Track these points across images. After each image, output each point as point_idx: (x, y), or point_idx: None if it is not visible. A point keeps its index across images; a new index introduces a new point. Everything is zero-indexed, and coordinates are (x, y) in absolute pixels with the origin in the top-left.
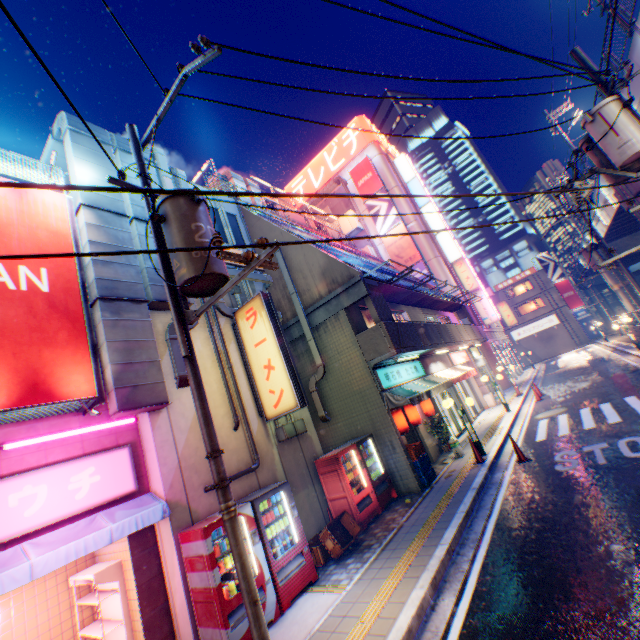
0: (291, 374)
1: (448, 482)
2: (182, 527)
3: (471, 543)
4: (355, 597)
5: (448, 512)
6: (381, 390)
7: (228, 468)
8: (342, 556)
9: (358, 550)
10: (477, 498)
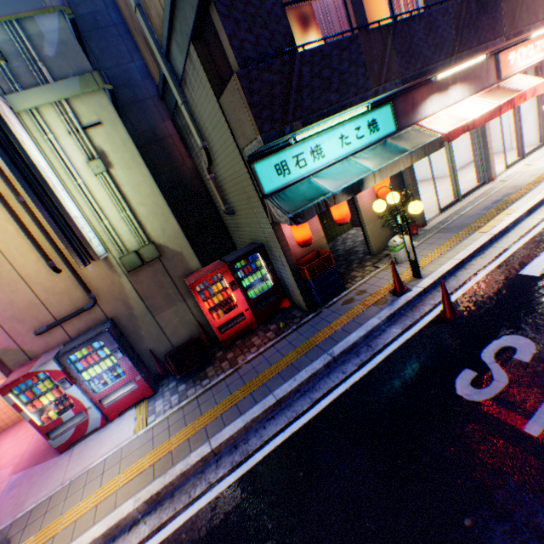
0: (56, 226)
1: (333, 317)
2: (20, 364)
3: (238, 455)
4: (127, 454)
5: (270, 385)
6: (262, 197)
7: (60, 310)
8: (187, 375)
9: (196, 377)
10: (323, 371)
